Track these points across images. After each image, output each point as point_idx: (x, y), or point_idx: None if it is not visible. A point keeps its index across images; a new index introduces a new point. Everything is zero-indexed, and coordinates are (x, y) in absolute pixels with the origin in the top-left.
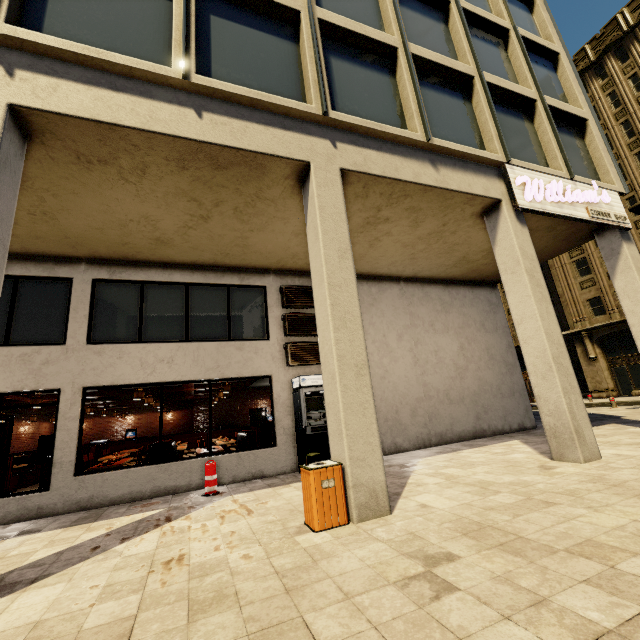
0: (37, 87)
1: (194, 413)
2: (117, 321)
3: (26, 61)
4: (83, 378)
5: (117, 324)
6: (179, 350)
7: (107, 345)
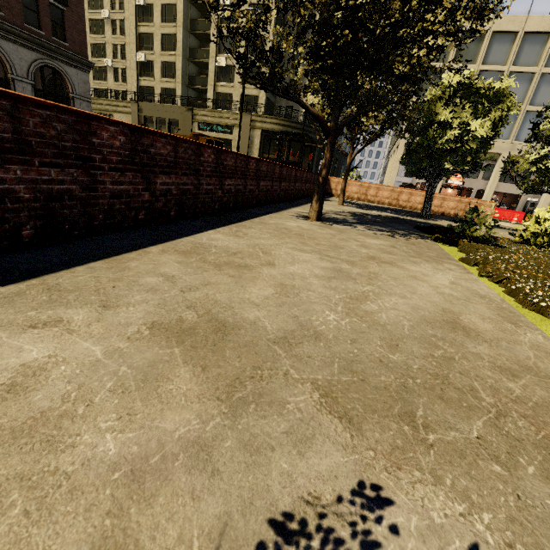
0: (514, 151)
1: (466, 194)
2: (488, 175)
3: (513, 146)
4: (478, 187)
5: (488, 176)
6: (500, 184)
7: (485, 180)
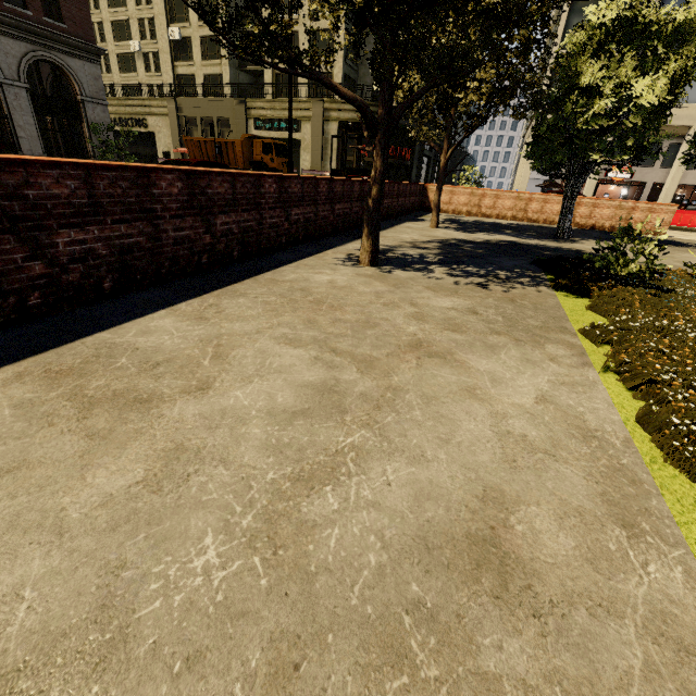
0: None
1: (636, 190)
2: (671, 160)
3: None
4: (654, 180)
5: (671, 161)
6: (689, 173)
7: (665, 169)
